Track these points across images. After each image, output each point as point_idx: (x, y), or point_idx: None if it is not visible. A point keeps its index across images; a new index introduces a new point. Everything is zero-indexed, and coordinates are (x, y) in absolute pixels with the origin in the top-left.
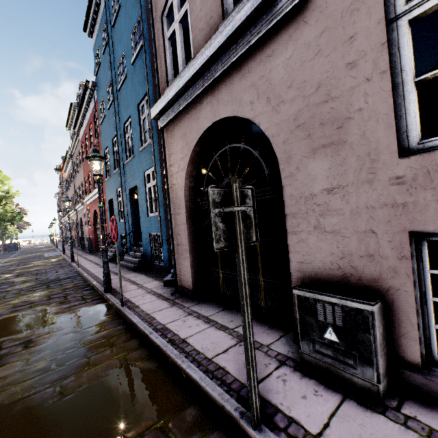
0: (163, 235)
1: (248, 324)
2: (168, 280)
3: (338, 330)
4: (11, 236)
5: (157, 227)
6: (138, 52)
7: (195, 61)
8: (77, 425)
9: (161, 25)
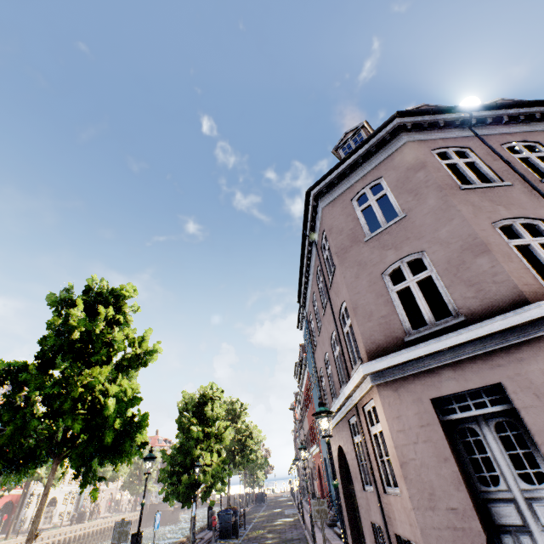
0: None
1: None
2: None
3: None
4: (259, 483)
5: None
6: None
7: None
8: None
9: (320, 379)
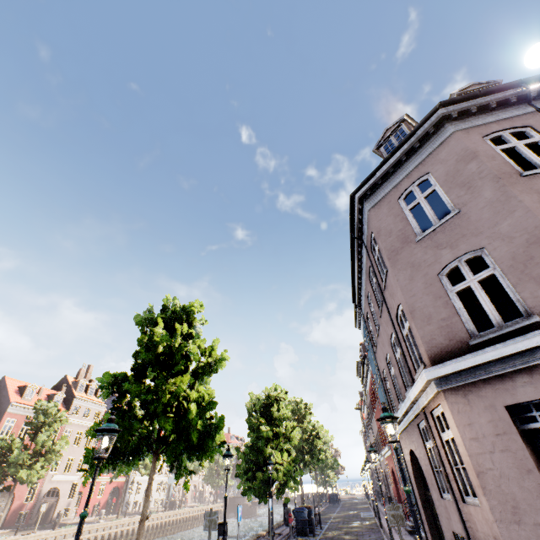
0: None
1: None
2: None
3: None
4: (331, 483)
5: None
6: None
7: None
8: None
9: (384, 380)
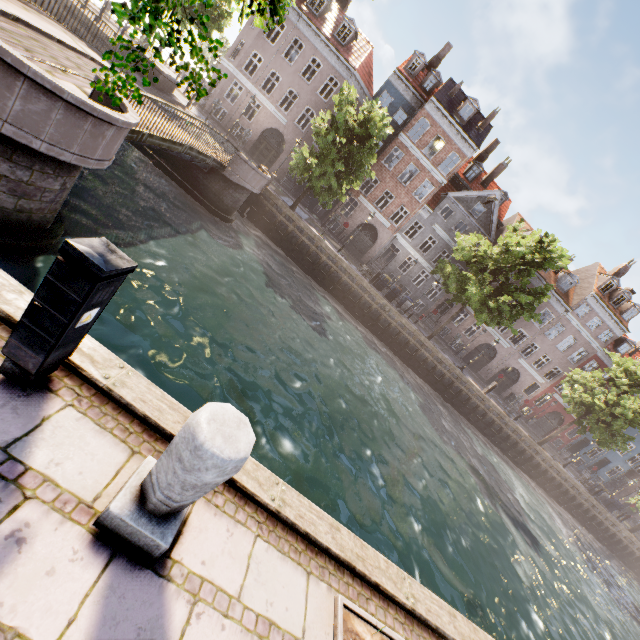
0: (605, 482)
1: None
2: None
3: (635, 522)
4: None
5: (605, 479)
6: None
7: None
8: (637, 533)
9: None
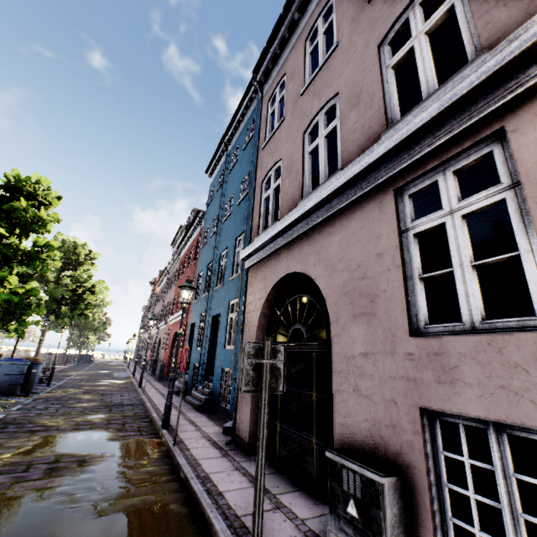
0: (235, 372)
1: (260, 465)
2: (228, 426)
3: (357, 503)
4: (89, 346)
5: (230, 362)
6: (244, 197)
7: (277, 225)
8: None
9: (261, 189)
